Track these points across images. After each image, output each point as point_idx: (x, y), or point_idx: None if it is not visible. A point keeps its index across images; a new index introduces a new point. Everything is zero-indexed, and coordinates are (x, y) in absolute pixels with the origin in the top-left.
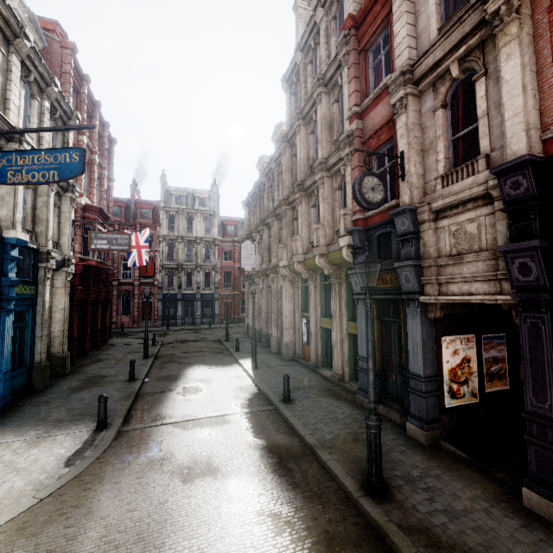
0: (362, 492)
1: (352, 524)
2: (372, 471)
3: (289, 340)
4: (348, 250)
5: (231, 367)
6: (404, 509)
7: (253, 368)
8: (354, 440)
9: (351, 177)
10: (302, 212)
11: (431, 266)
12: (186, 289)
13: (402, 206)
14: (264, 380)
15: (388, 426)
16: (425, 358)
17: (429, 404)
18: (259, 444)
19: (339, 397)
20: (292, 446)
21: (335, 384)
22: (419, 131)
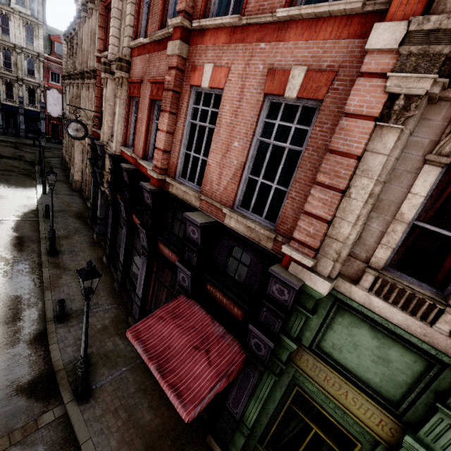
0: (46, 253)
1: (34, 261)
2: (50, 248)
3: (78, 179)
4: (88, 146)
5: (28, 189)
6: (58, 259)
7: (43, 193)
8: (65, 238)
9: (94, 100)
10: (83, 97)
11: (105, 175)
12: (6, 99)
13: (96, 142)
14: (45, 203)
15: (89, 234)
16: (101, 211)
17: (101, 228)
18: (14, 235)
19: (81, 219)
20: (32, 237)
21: (88, 212)
22: (113, 102)
